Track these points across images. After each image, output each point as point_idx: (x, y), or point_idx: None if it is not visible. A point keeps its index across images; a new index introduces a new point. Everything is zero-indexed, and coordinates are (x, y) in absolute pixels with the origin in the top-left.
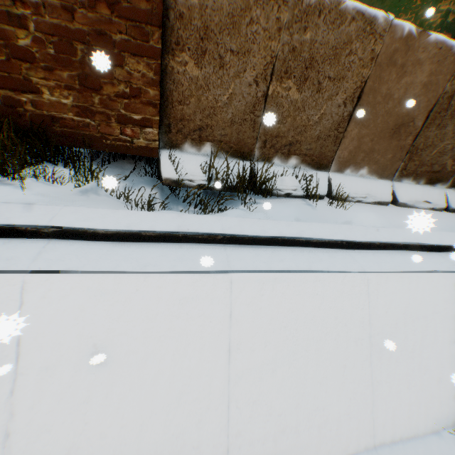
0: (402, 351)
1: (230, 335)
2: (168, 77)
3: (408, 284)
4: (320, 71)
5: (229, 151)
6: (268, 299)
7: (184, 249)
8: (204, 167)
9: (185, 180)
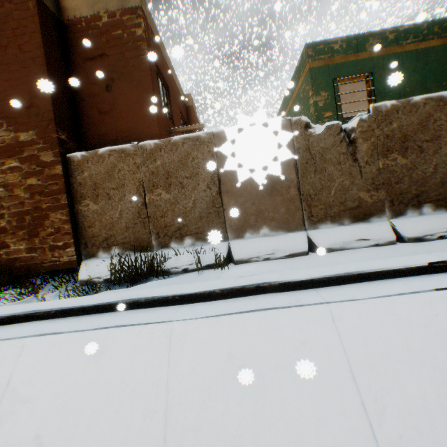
0: (219, 433)
1: (1, 404)
2: (80, 215)
3: (229, 328)
4: (178, 176)
5: (132, 248)
6: (51, 361)
7: (21, 326)
8: (111, 265)
9: (95, 278)
